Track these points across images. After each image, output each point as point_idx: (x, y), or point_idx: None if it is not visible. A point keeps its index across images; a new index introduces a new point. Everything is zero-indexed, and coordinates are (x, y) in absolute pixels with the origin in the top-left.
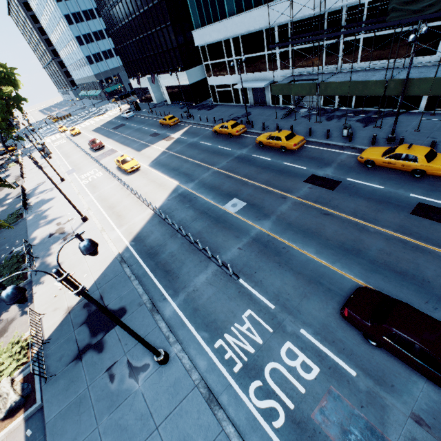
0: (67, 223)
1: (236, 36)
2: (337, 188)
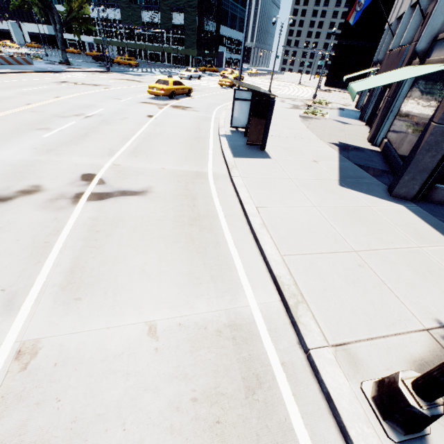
0: None
1: None
2: None
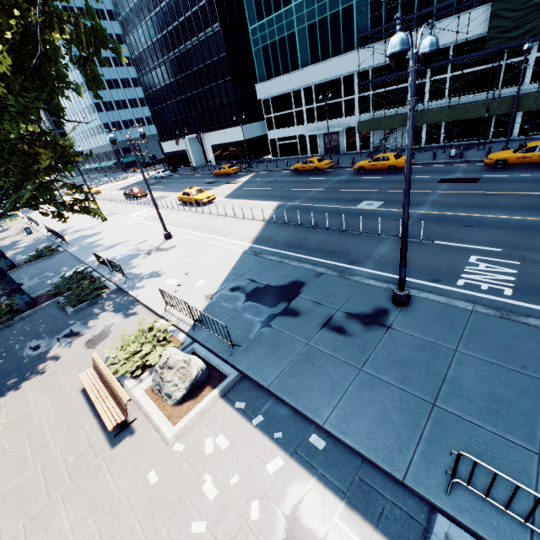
0: (141, 244)
1: (308, 86)
2: (480, 181)
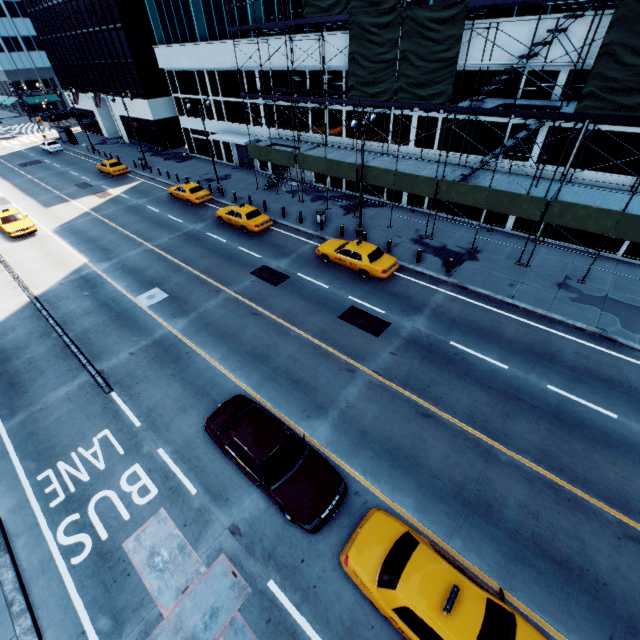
0: None
1: (211, 70)
2: (282, 284)
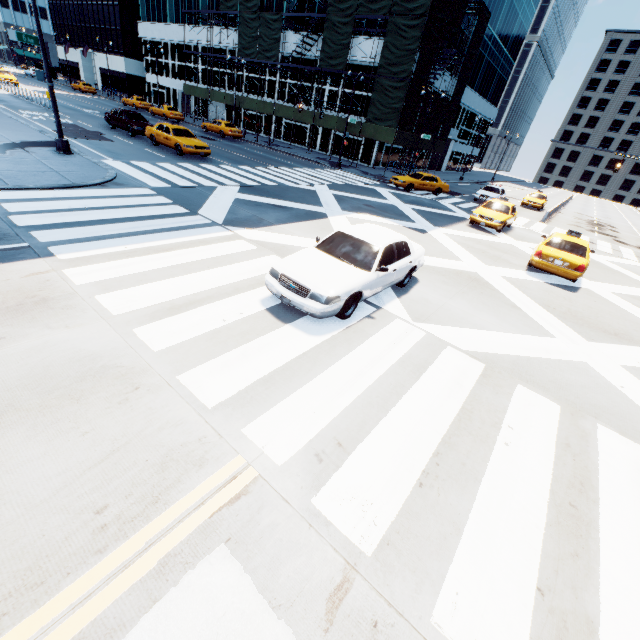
0: None
1: (173, 43)
2: None
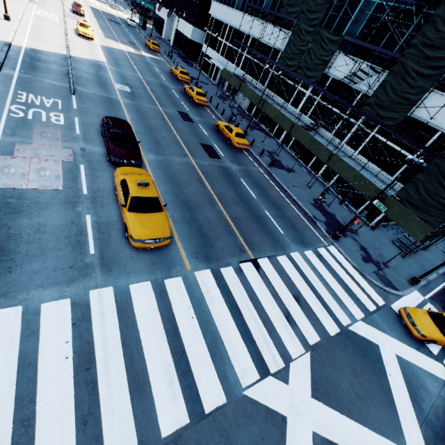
0: None
1: (232, 26)
2: (187, 122)
